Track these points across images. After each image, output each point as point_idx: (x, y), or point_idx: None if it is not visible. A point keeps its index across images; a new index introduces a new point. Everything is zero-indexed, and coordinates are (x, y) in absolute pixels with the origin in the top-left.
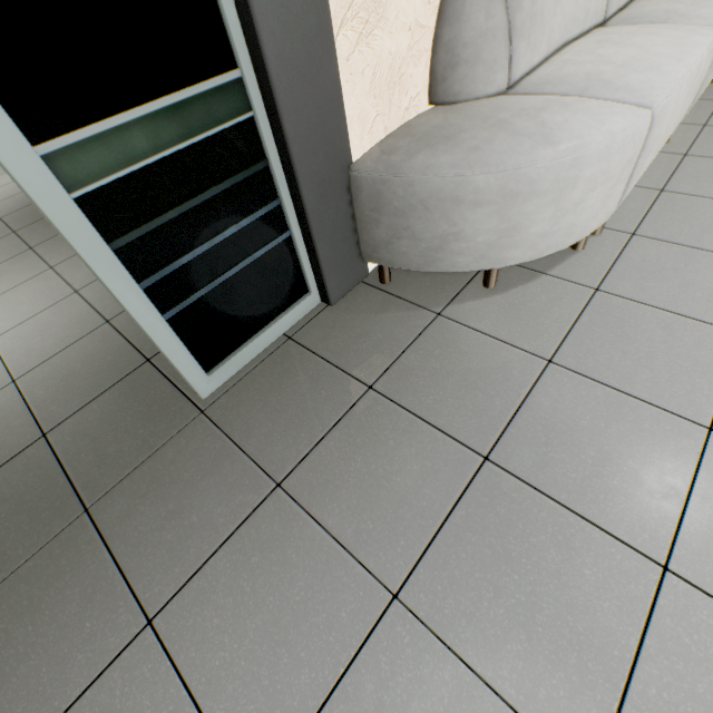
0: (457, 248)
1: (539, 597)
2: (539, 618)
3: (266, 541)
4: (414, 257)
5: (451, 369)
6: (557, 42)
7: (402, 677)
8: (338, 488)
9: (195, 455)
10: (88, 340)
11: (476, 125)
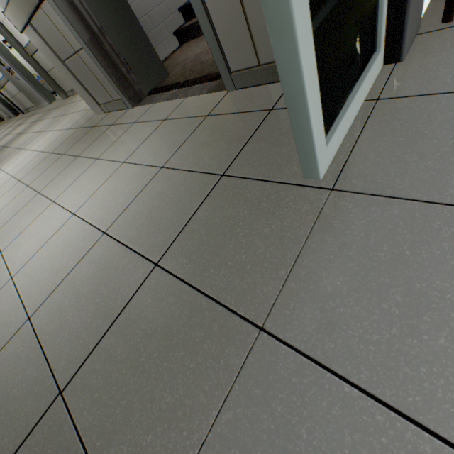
0: None
1: None
2: None
3: None
4: None
5: None
6: None
7: None
8: None
9: (369, 230)
10: (152, 184)
11: None
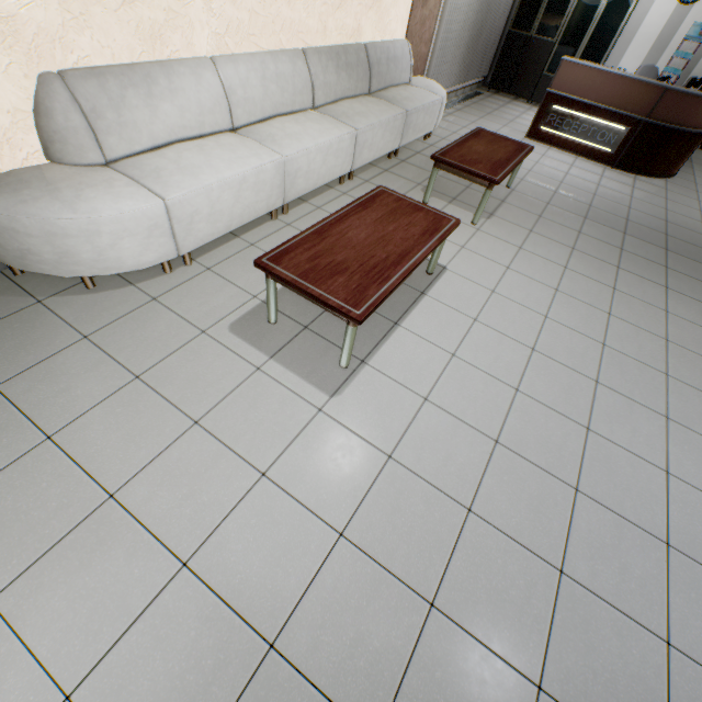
0: (35, 260)
1: None
2: None
3: None
4: (13, 261)
5: (18, 336)
6: (166, 139)
7: None
8: None
9: None
10: None
11: (40, 186)
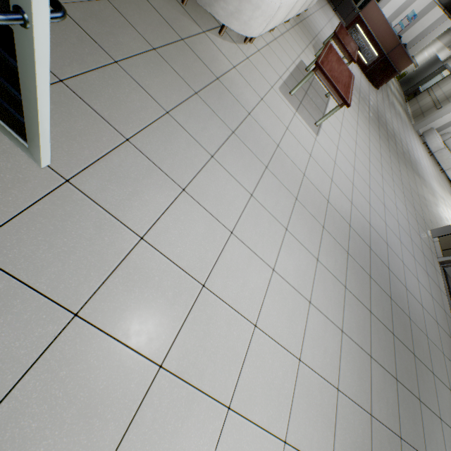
0: (222, 6)
1: (227, 108)
2: (227, 111)
3: (154, 63)
4: None
5: (209, 52)
6: None
7: (199, 107)
8: (176, 62)
9: (111, 16)
10: None
11: None
